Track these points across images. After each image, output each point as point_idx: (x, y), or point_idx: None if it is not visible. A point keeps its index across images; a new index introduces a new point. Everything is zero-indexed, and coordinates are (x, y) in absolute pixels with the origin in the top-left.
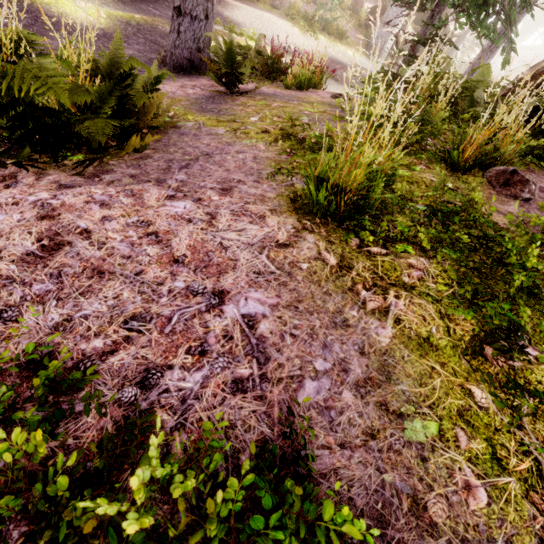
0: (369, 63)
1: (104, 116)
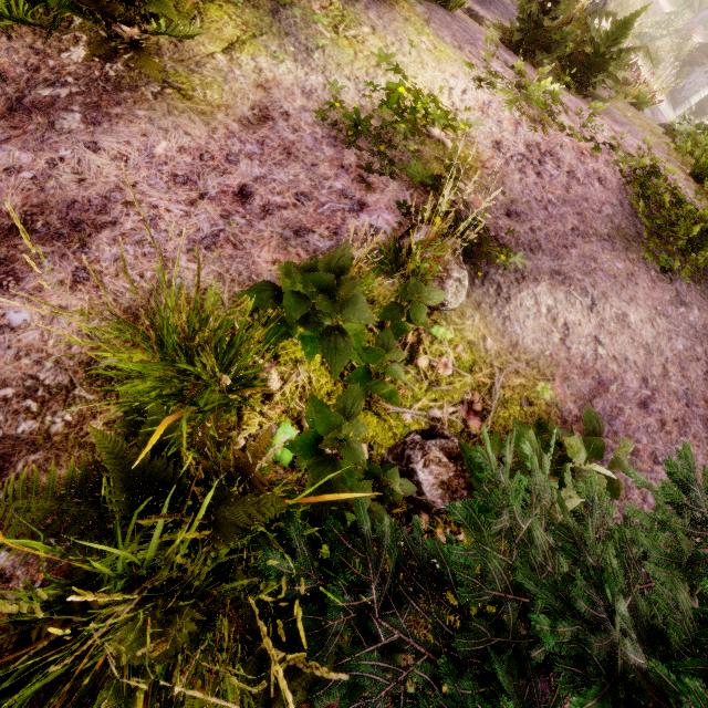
0: (665, 108)
1: (605, 76)
